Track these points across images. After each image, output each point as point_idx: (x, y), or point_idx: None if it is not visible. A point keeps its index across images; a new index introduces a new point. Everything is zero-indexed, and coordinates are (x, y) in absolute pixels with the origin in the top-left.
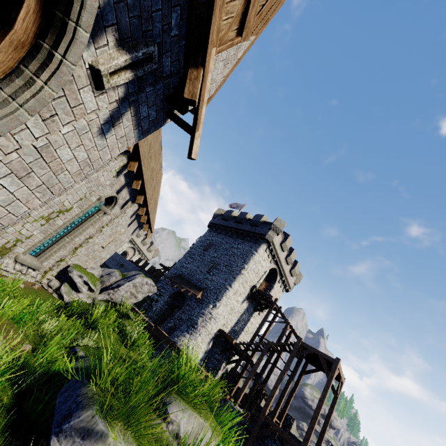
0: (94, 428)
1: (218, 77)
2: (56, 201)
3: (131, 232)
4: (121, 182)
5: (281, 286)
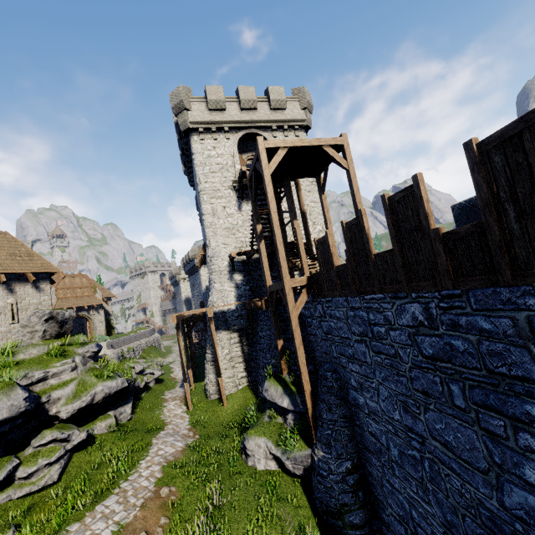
0: None
1: None
2: None
3: (34, 292)
4: None
5: (284, 136)
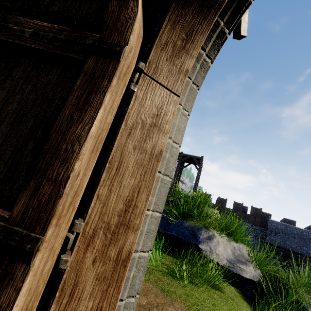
0: (209, 234)
1: None
2: None
3: None
4: None
5: None
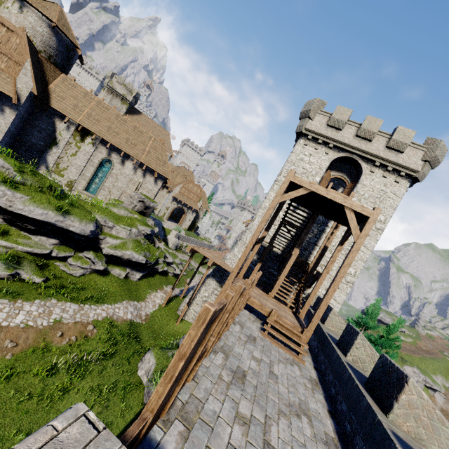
0: None
1: (28, 80)
2: (73, 163)
3: (153, 183)
4: (105, 150)
5: (382, 175)
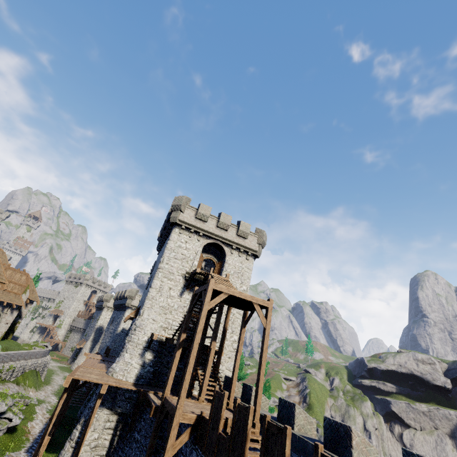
0: None
1: None
2: None
3: None
4: None
5: (238, 255)
